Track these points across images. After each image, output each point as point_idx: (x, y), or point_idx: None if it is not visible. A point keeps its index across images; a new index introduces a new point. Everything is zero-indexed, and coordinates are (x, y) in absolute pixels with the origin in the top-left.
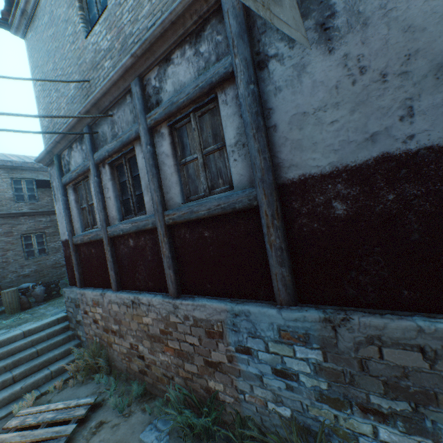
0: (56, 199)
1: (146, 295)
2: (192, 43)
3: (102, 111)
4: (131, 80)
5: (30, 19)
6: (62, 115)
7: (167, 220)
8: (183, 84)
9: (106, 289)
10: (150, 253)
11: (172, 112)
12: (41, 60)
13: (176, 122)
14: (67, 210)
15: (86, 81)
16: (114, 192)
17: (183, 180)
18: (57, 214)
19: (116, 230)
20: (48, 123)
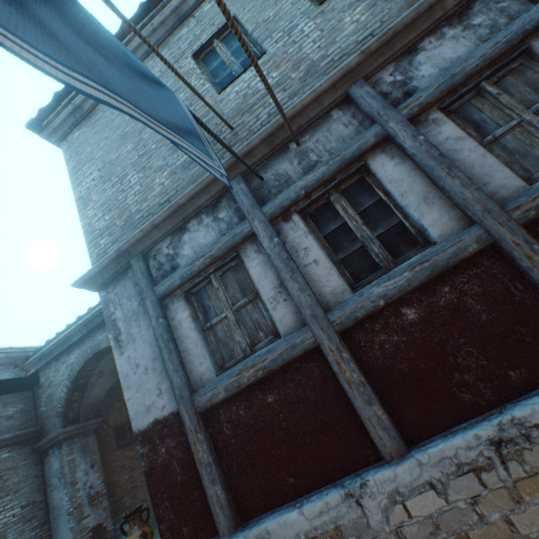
0: (121, 341)
1: (534, 401)
2: (454, 24)
3: (276, 145)
4: (347, 87)
5: (84, 116)
6: (155, 194)
7: (518, 216)
8: (456, 59)
9: (346, 478)
10: (483, 306)
11: (455, 84)
12: (103, 150)
13: (455, 100)
14: (171, 342)
15: (231, 127)
16: (321, 249)
17: (501, 161)
18: (123, 374)
19: (361, 304)
20: (108, 221)
